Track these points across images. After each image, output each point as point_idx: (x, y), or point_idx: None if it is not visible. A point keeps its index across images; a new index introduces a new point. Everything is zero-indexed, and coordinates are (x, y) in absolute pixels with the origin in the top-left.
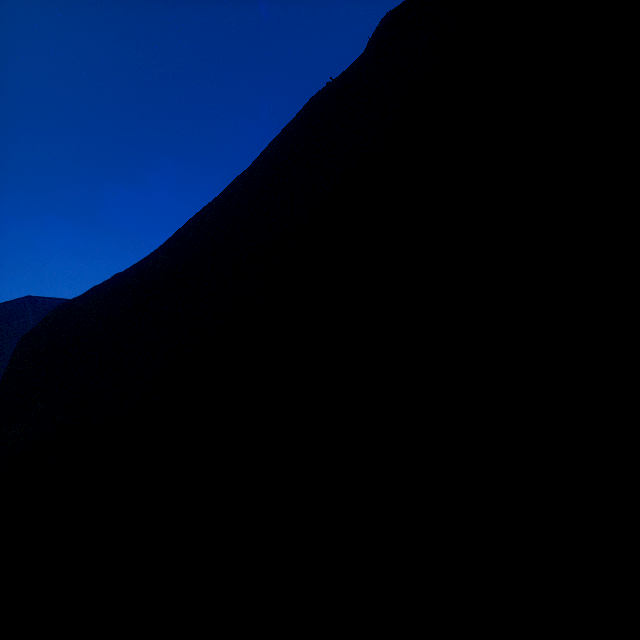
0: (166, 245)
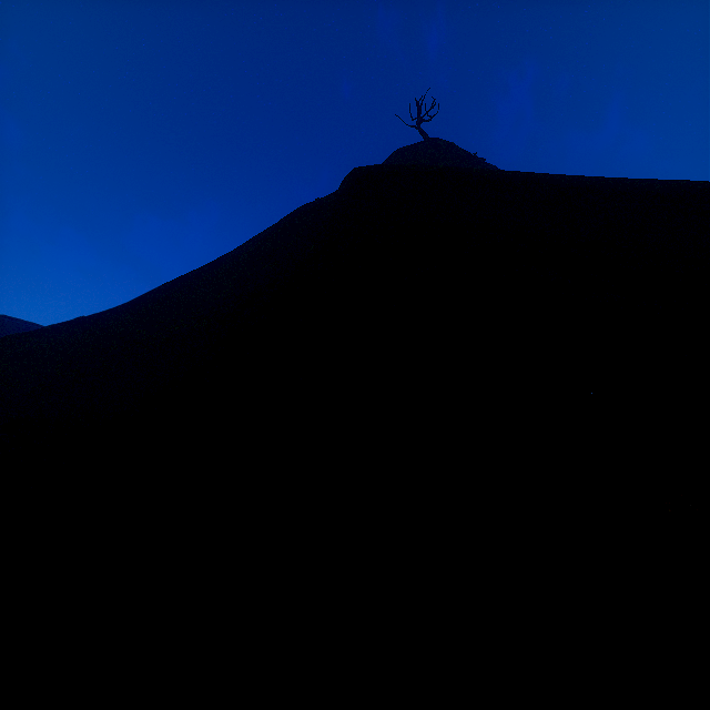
0: (133, 302)
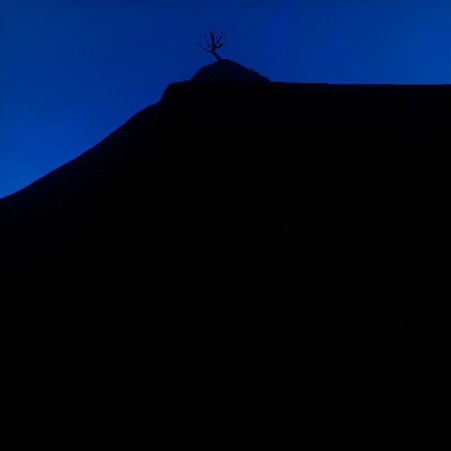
0: (26, 189)
